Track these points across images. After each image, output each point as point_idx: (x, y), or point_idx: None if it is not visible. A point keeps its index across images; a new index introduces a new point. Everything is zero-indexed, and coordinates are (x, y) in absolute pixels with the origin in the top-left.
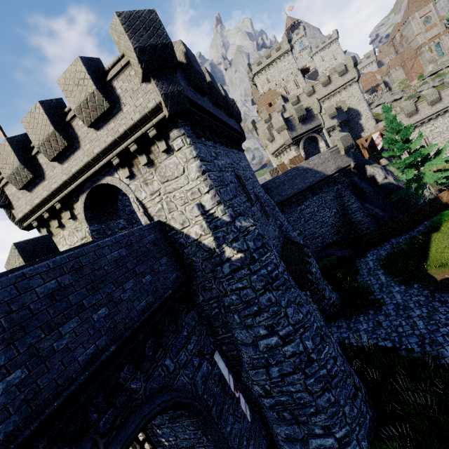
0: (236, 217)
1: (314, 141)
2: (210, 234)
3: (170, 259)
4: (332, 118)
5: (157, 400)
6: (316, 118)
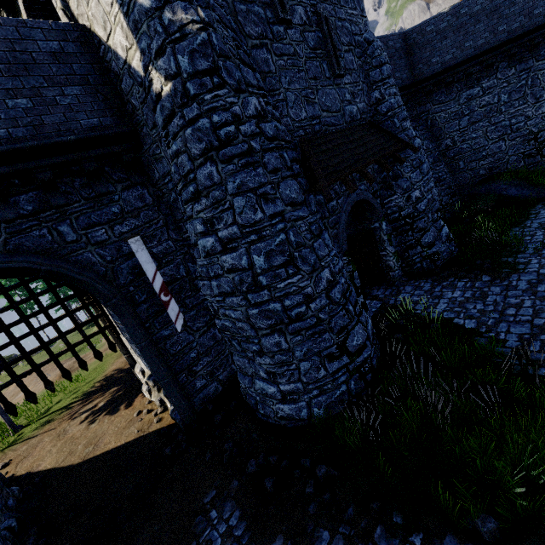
0: (171, 2)
1: None
2: (135, 45)
3: (93, 94)
4: None
5: (19, 257)
6: None
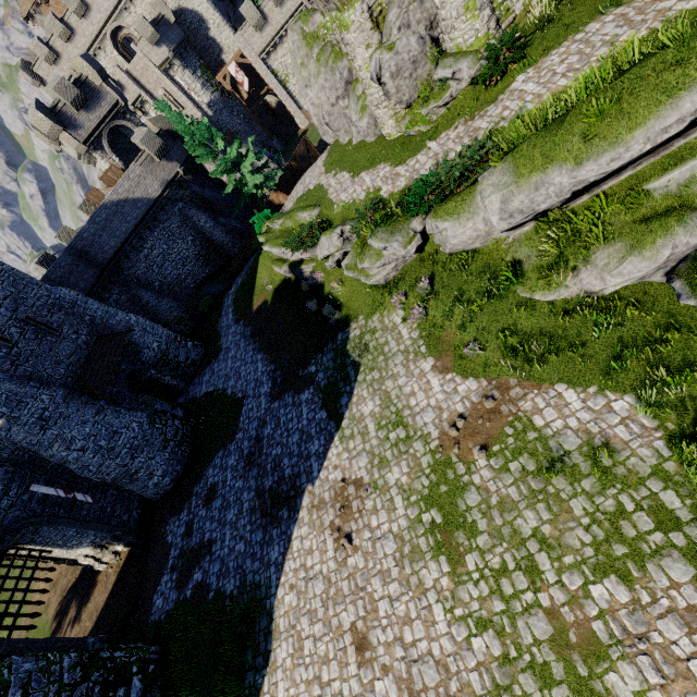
0: None
1: (127, 128)
2: None
3: None
4: (159, 45)
5: None
6: (105, 93)
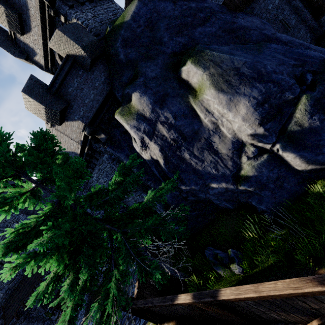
0: None
1: None
2: None
3: None
4: None
5: None
6: None
